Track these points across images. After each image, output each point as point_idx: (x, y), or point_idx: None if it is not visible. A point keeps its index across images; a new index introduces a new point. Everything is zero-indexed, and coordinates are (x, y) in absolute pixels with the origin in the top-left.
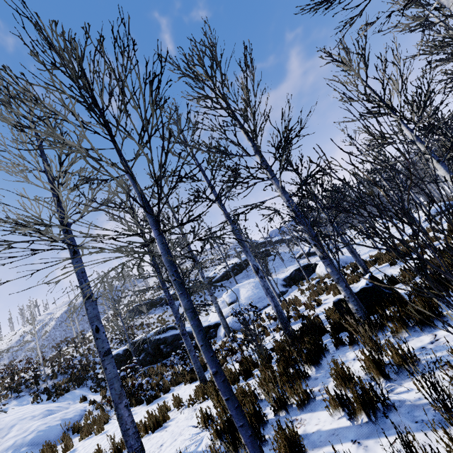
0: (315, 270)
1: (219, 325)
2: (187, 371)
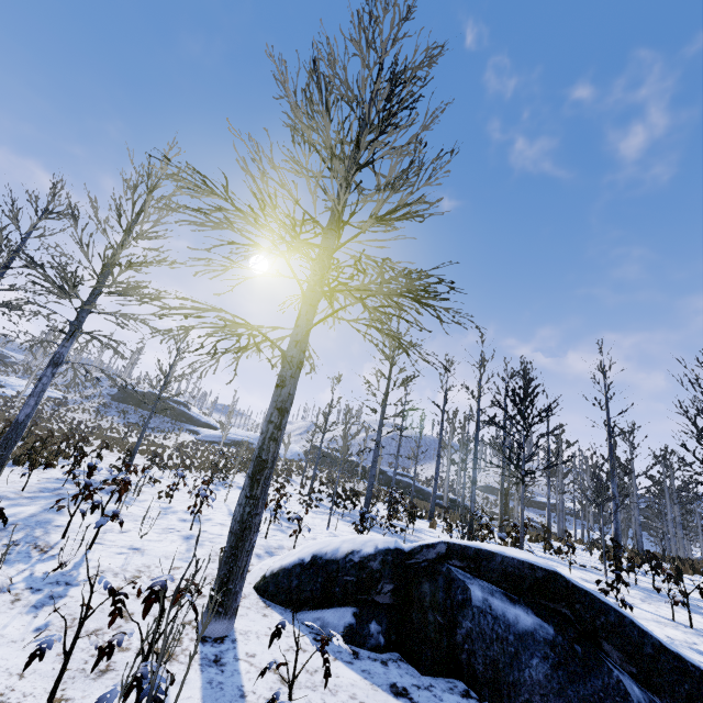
0: None
1: None
2: None
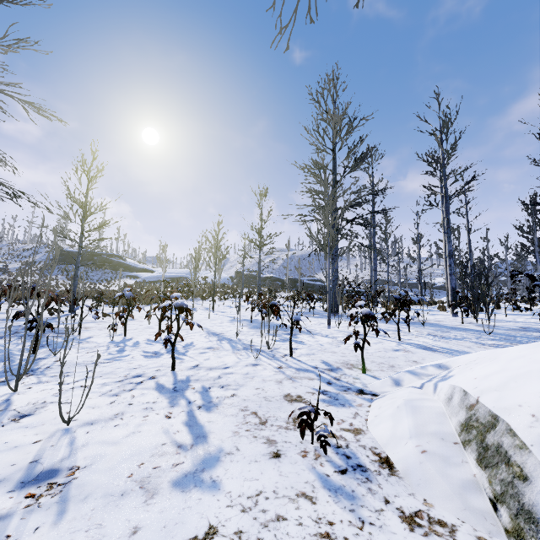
0: None
1: None
2: None
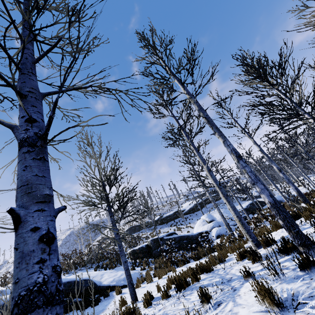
0: (263, 205)
1: (209, 232)
2: (211, 247)
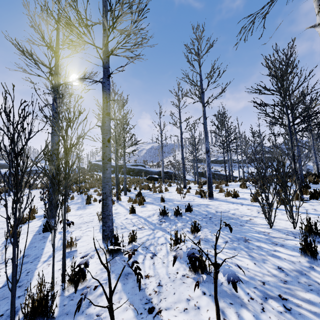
0: None
1: (237, 178)
2: None
